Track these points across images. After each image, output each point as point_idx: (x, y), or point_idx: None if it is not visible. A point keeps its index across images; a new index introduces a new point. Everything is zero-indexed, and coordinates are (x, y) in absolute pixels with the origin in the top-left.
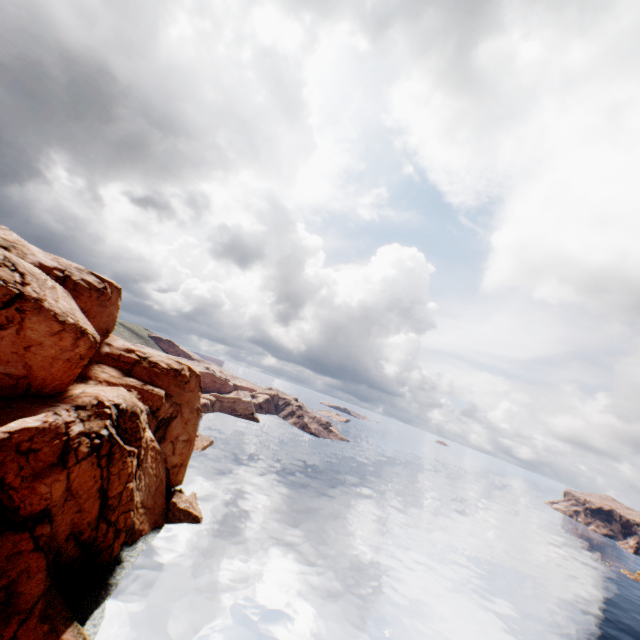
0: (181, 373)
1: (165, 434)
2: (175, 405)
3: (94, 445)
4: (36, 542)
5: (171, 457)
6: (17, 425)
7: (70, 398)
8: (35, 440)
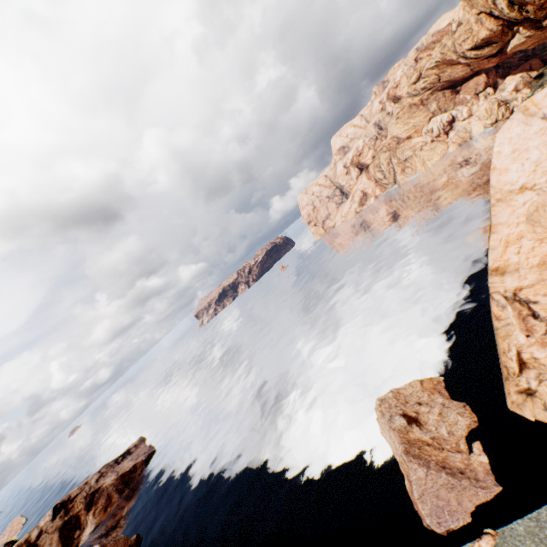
0: None
1: None
2: None
3: None
4: None
5: None
6: None
7: None
8: None
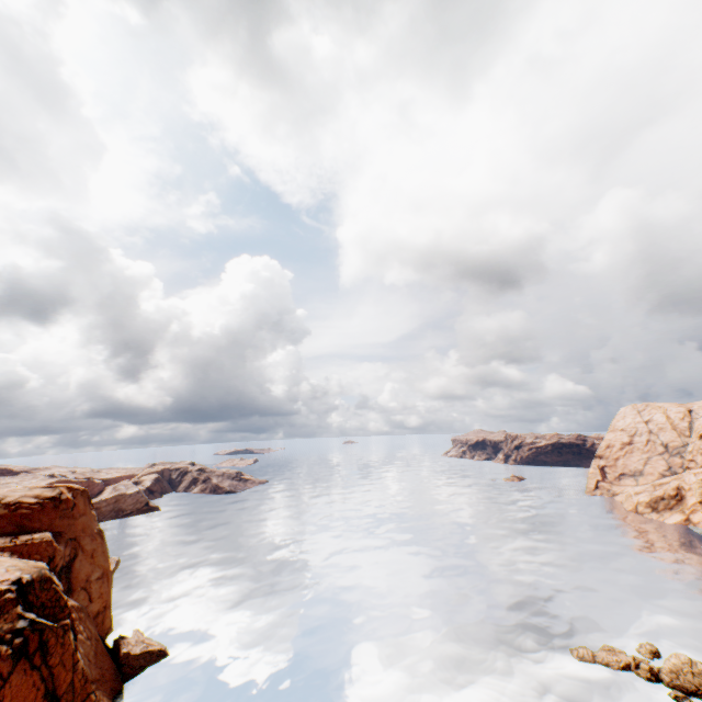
0: (62, 499)
1: (70, 584)
2: (70, 542)
3: (17, 647)
4: None
5: (89, 607)
6: None
7: None
8: None
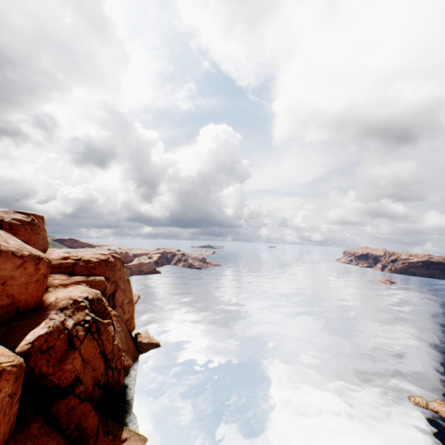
0: (109, 261)
1: (114, 303)
2: (113, 283)
3: (86, 328)
4: (79, 398)
5: (123, 316)
6: (32, 336)
7: (51, 305)
8: (49, 341)
